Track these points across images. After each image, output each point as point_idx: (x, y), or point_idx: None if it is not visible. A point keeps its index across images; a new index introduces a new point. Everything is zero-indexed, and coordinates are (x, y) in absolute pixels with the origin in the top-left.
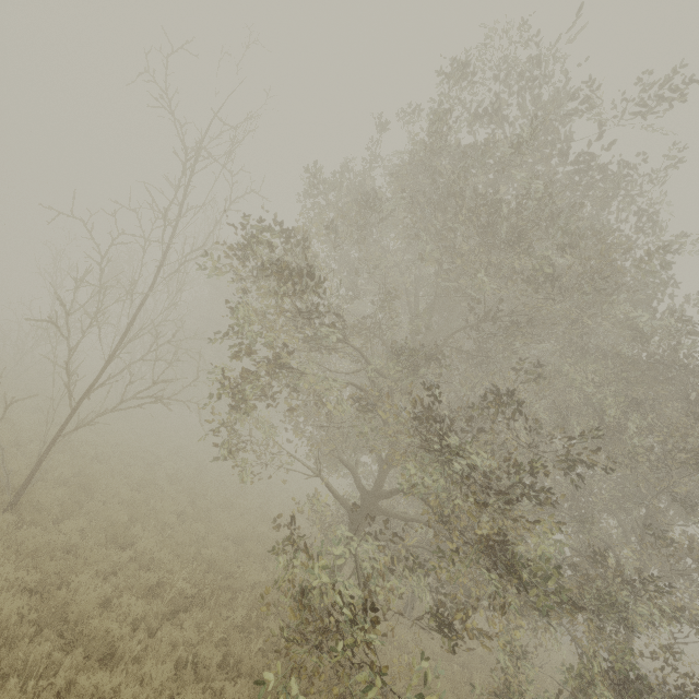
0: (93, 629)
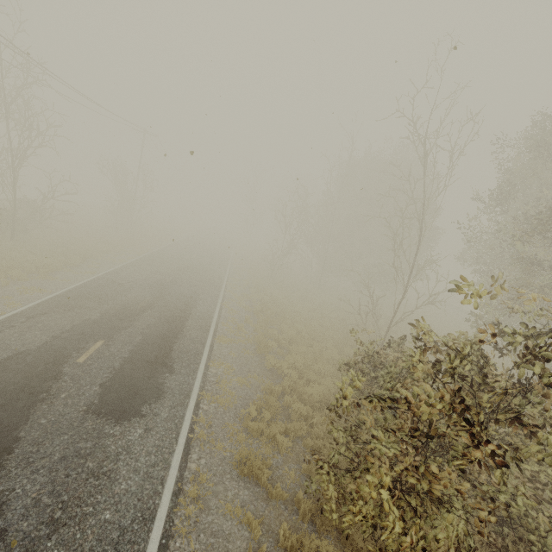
0: None
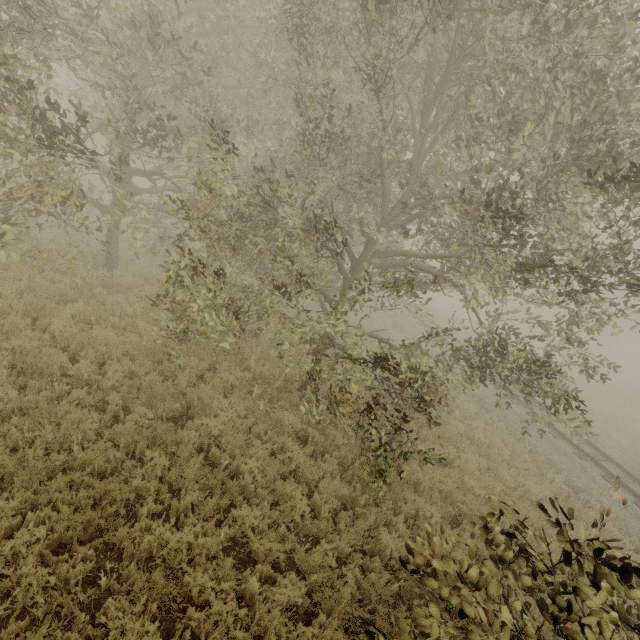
0: None
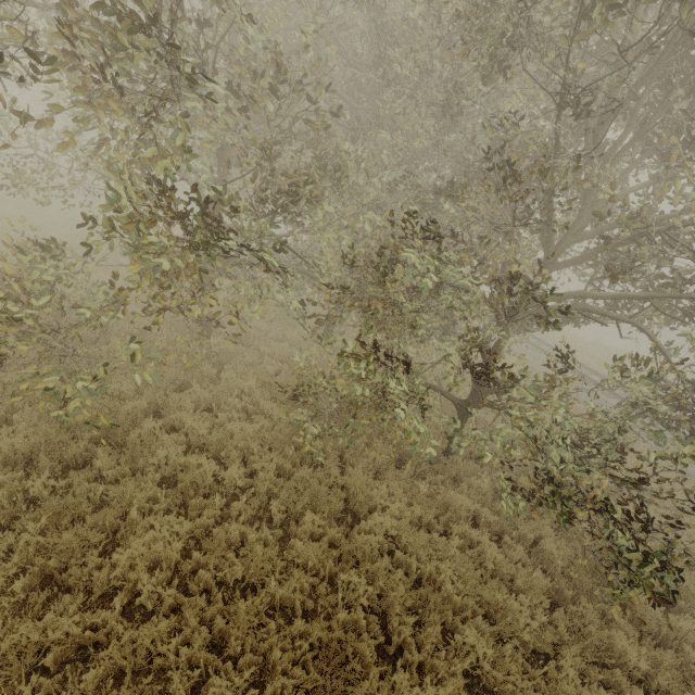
0: None
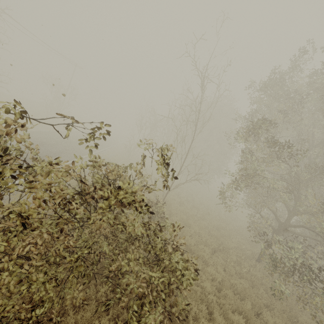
0: (200, 254)
